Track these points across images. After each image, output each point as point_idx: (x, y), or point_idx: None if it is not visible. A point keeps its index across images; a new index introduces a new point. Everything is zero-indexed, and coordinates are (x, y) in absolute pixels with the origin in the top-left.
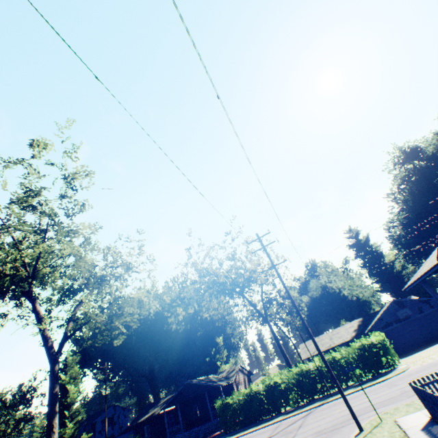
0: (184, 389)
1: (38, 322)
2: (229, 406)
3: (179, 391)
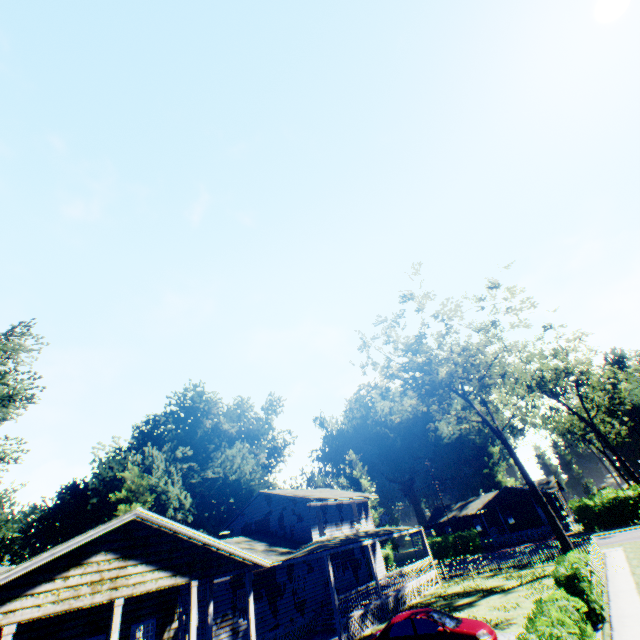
0: (501, 493)
1: (482, 418)
2: (590, 508)
3: (495, 494)
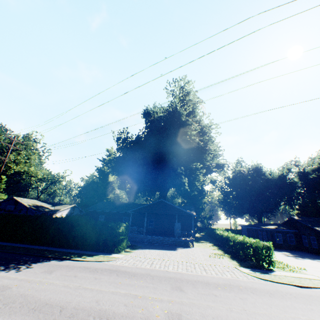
0: None
1: None
2: None
3: None
